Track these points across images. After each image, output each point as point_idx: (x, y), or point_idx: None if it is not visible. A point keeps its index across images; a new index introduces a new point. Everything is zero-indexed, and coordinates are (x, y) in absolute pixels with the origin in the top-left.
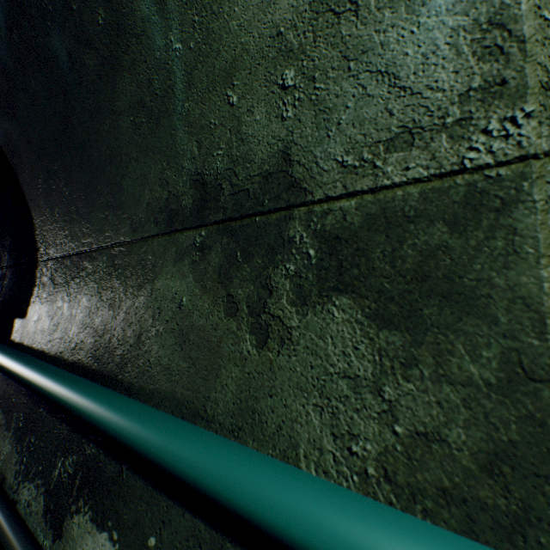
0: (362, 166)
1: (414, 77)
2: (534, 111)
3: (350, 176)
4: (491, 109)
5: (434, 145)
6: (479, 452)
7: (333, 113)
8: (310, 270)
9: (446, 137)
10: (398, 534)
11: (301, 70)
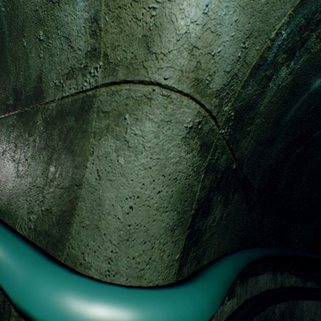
0: (60, 86)
1: (75, 42)
2: (102, 65)
3: (56, 91)
4: (92, 62)
5: (78, 78)
6: (58, 216)
7: (54, 56)
8: (40, 137)
9: (81, 74)
10: (3, 244)
11: (45, 32)
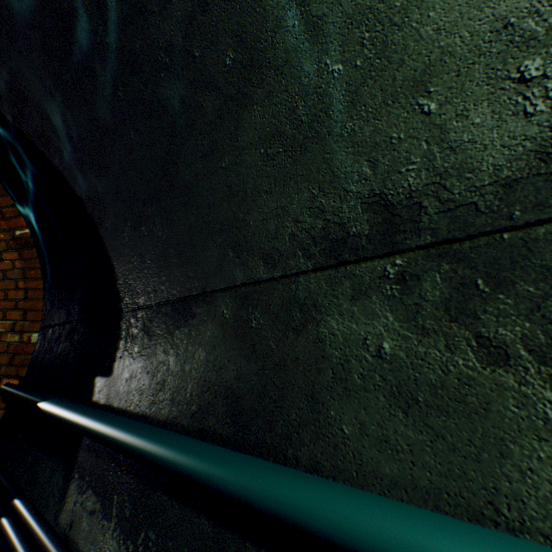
0: None
1: None
2: None
3: None
4: None
5: None
6: None
7: None
8: None
9: None
10: None
11: None
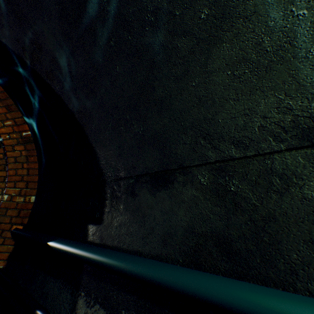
0: None
1: None
2: None
3: None
4: None
5: None
6: None
7: None
8: None
9: None
10: None
11: None
